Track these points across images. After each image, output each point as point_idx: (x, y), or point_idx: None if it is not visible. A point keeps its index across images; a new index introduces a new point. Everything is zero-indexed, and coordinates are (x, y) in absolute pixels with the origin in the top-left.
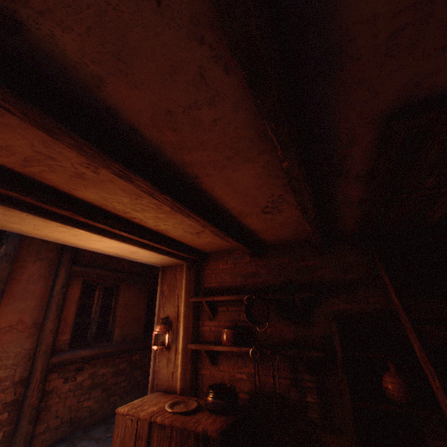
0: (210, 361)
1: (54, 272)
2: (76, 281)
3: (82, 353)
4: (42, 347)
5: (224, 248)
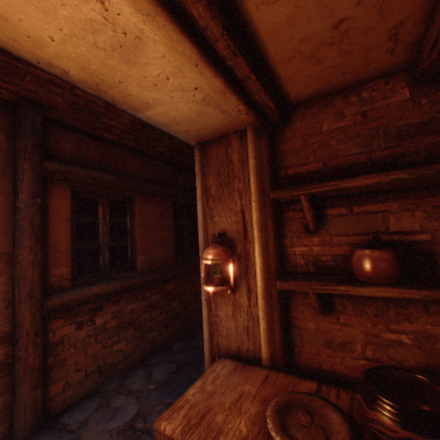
0: (319, 309)
1: (12, 171)
2: (58, 188)
3: (95, 289)
4: (23, 289)
5: (345, 73)
